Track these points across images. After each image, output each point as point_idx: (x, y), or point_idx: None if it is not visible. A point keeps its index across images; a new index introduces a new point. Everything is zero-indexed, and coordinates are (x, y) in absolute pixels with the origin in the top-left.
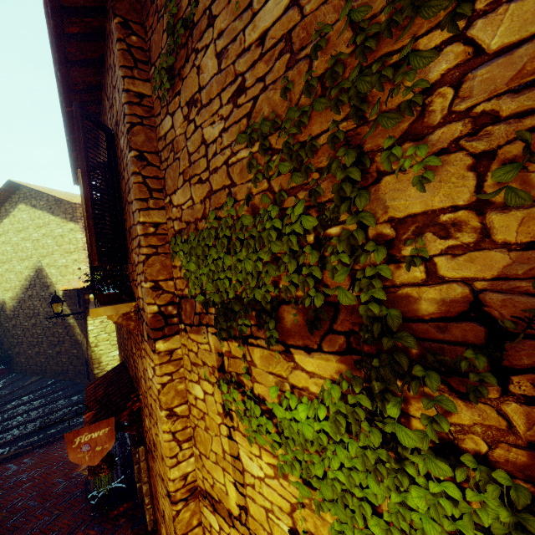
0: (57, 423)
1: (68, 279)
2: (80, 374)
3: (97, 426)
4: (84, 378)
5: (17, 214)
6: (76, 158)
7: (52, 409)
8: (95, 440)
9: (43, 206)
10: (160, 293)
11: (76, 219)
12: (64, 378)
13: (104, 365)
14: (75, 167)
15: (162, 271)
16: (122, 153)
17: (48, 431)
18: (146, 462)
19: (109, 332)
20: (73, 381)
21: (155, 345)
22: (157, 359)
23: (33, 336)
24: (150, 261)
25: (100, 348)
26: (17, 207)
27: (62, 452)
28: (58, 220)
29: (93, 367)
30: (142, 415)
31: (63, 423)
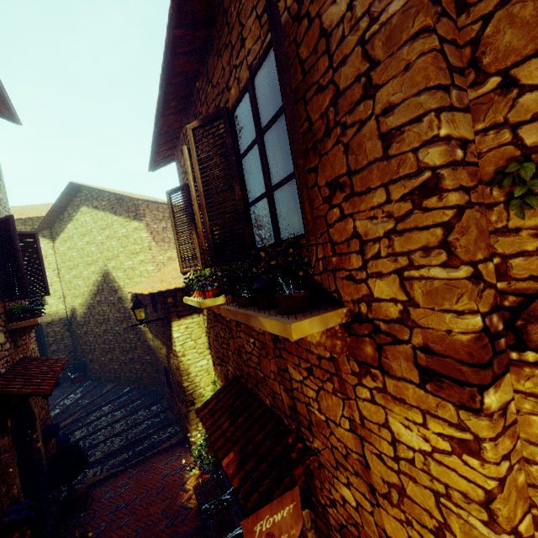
0: (143, 438)
1: (135, 282)
2: (155, 381)
3: (279, 503)
4: (160, 385)
5: (80, 217)
6: (161, 129)
7: (134, 421)
8: (278, 524)
9: (105, 206)
10: (480, 289)
11: (139, 217)
12: (139, 385)
13: (193, 377)
14: (157, 143)
15: (478, 241)
16: (331, 34)
17: (136, 448)
18: (317, 533)
19: (194, 339)
20: (148, 389)
21: (482, 399)
22: (487, 429)
23: (105, 342)
24: (463, 220)
25: (187, 357)
26: (79, 211)
27: (157, 475)
28: (121, 219)
29: (181, 379)
30: (315, 470)
31: (149, 438)
